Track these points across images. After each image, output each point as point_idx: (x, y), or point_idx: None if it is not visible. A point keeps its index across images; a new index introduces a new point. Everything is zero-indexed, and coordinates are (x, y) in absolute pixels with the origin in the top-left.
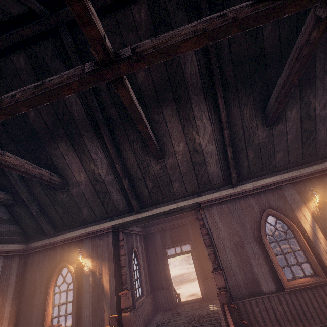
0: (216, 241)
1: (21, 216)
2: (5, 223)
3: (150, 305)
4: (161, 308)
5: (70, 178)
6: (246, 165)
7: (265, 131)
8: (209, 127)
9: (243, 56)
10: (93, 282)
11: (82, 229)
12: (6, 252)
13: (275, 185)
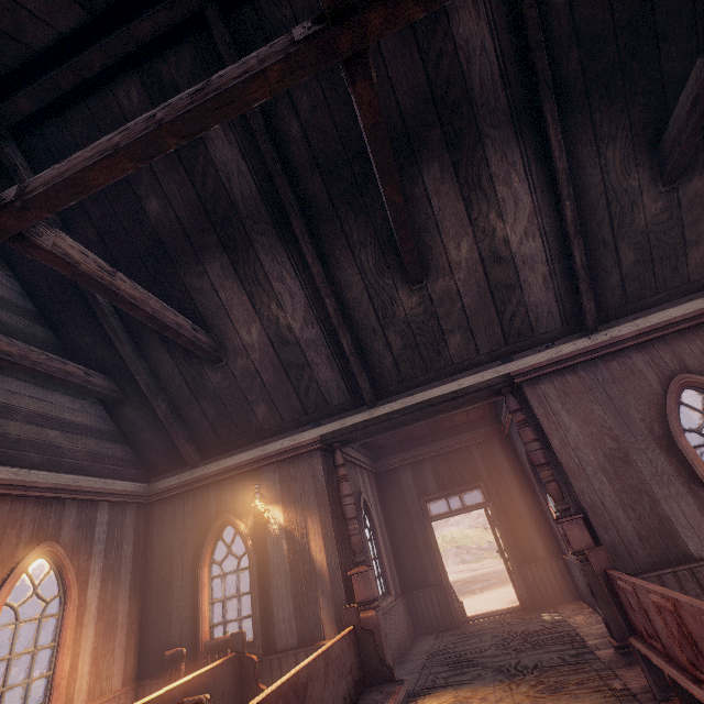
0: (561, 452)
1: (134, 427)
2: (106, 438)
3: (404, 618)
4: (428, 627)
5: (230, 338)
6: (616, 283)
7: (661, 195)
8: (526, 199)
9: (602, 25)
10: (291, 552)
11: (257, 448)
12: (114, 495)
13: (693, 321)
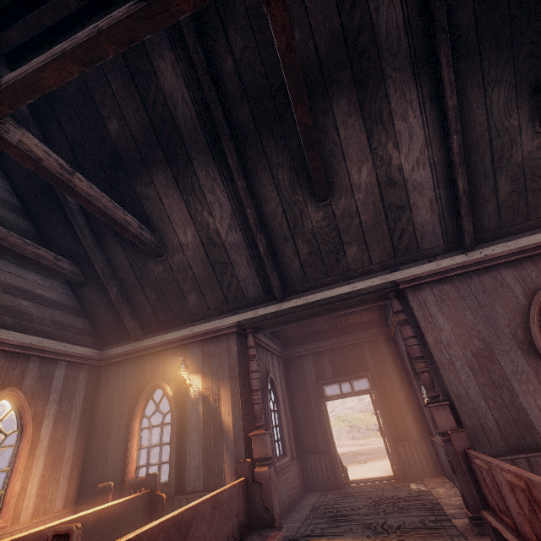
0: (434, 348)
1: (92, 305)
2: (70, 312)
3: (297, 476)
4: (316, 485)
5: (170, 238)
6: (493, 210)
7: (538, 135)
8: (419, 133)
9: None
10: (205, 414)
11: (186, 328)
12: (71, 357)
13: None
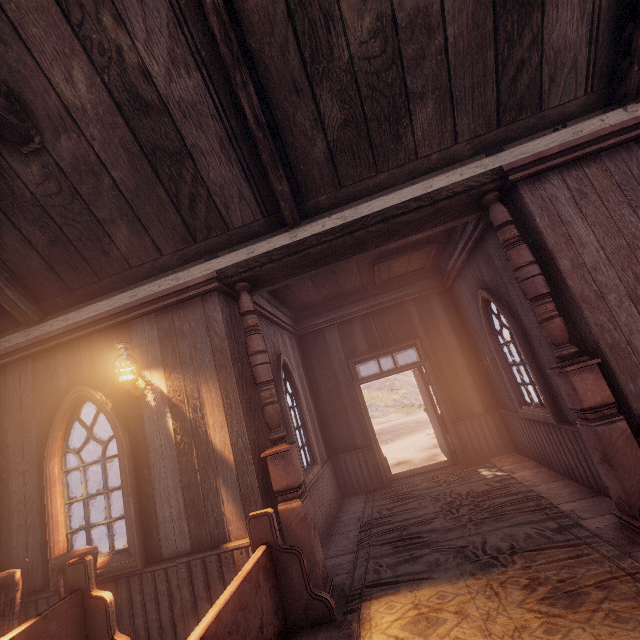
0: (573, 277)
1: None
2: None
3: (331, 484)
4: (356, 488)
5: (37, 92)
6: None
7: None
8: None
9: None
10: (179, 432)
11: (122, 294)
12: None
13: None
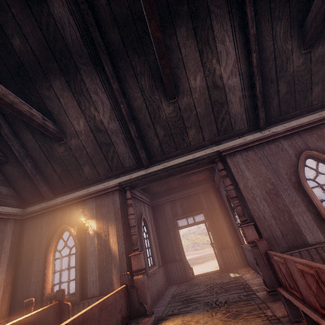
0: (244, 191)
1: (14, 177)
2: None
3: (162, 277)
4: (175, 281)
5: (68, 127)
6: (276, 104)
7: (302, 55)
8: (232, 53)
9: None
10: (99, 245)
11: (84, 189)
12: None
13: (313, 124)
